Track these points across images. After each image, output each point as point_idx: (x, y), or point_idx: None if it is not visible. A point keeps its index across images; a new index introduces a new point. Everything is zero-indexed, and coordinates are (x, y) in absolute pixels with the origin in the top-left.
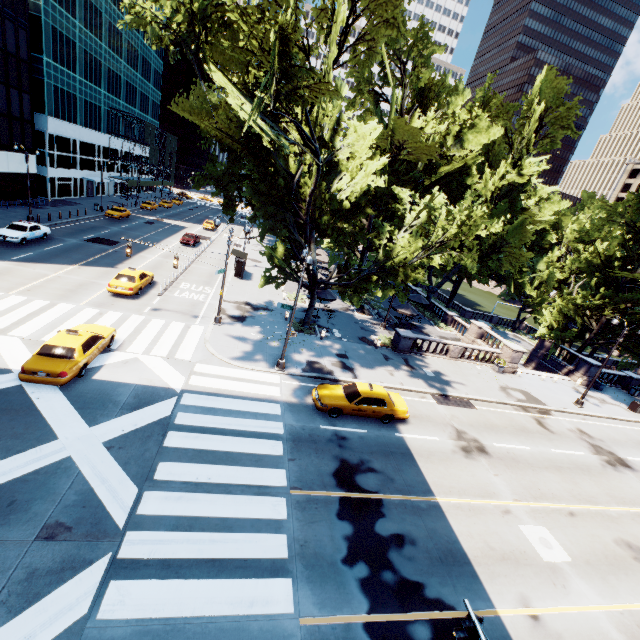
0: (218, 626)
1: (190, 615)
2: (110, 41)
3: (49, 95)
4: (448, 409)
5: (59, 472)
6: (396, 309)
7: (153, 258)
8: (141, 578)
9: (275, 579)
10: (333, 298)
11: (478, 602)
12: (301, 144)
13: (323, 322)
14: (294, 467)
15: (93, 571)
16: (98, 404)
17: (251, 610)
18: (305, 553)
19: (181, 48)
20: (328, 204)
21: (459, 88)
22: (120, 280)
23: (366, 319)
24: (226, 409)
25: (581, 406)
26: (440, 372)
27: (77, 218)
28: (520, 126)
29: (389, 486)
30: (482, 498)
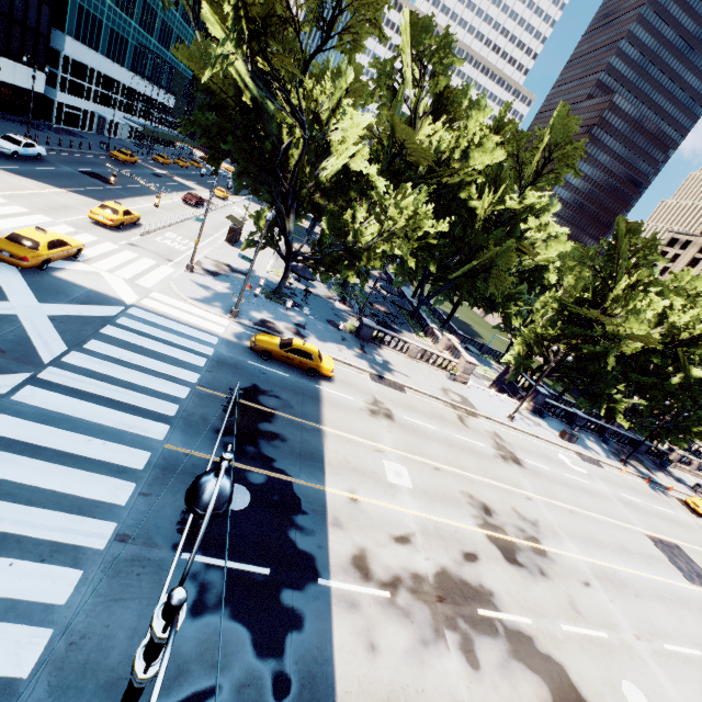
0: (101, 429)
1: (82, 418)
2: None
3: (72, 13)
4: (378, 386)
5: (5, 321)
6: (372, 304)
7: (147, 205)
8: (52, 391)
9: (157, 422)
10: (311, 278)
11: (314, 480)
12: (290, 114)
13: (298, 299)
14: (209, 376)
15: (16, 377)
16: (52, 292)
17: (130, 429)
18: (189, 419)
19: None
20: (308, 177)
21: (481, 104)
22: (103, 210)
23: (345, 310)
24: (167, 327)
25: (511, 420)
26: (390, 363)
27: (78, 150)
28: (531, 156)
29: (286, 409)
30: (364, 439)
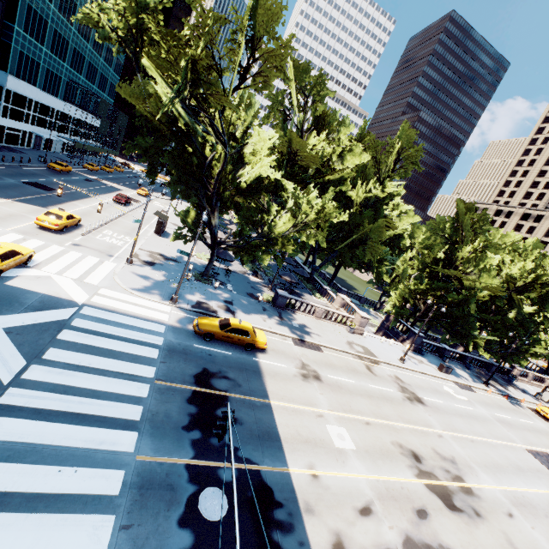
0: (70, 452)
1: (49, 443)
2: (80, 27)
3: (14, 57)
4: (301, 349)
5: None
6: (281, 276)
7: (84, 207)
8: (14, 417)
9: (125, 431)
10: (231, 259)
11: (277, 463)
12: (214, 135)
13: (221, 278)
14: (164, 367)
15: None
16: (5, 302)
17: (100, 446)
18: (154, 419)
19: (125, 48)
20: (230, 183)
21: (346, 122)
22: (48, 216)
23: (258, 282)
24: (118, 322)
25: (403, 362)
26: (304, 325)
27: (20, 164)
28: (386, 157)
29: (236, 389)
30: (305, 405)
